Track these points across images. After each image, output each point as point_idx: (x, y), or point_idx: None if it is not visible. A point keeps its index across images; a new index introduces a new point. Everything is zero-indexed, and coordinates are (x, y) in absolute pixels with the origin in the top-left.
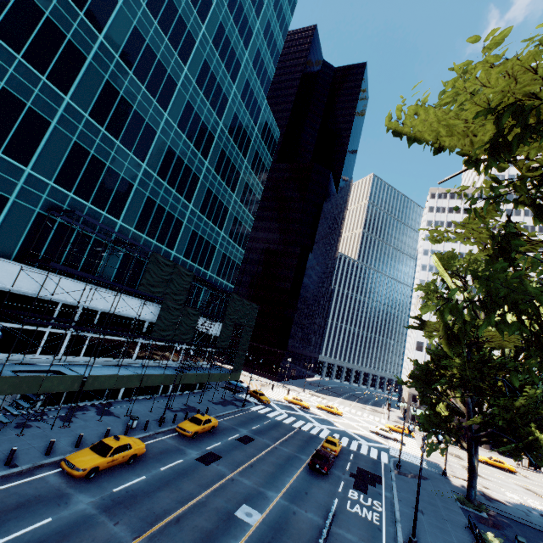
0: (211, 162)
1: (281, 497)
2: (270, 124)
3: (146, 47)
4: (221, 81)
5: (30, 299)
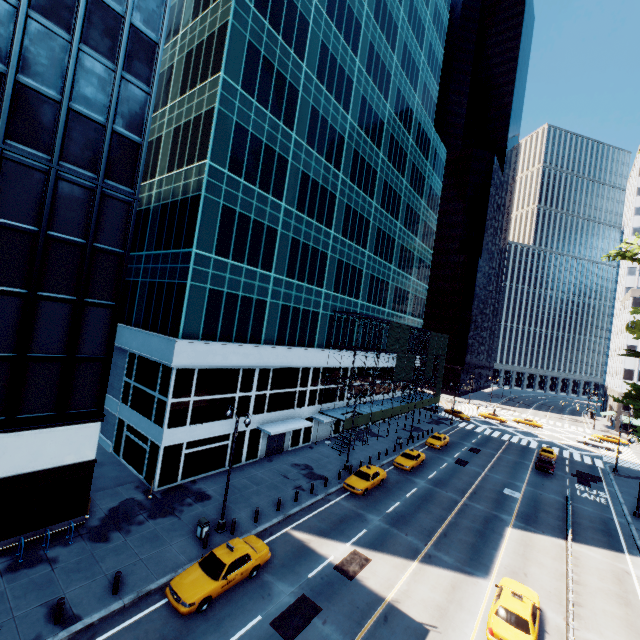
0: (401, 220)
1: (526, 486)
2: (437, 149)
3: (360, 158)
4: (402, 141)
5: (331, 369)
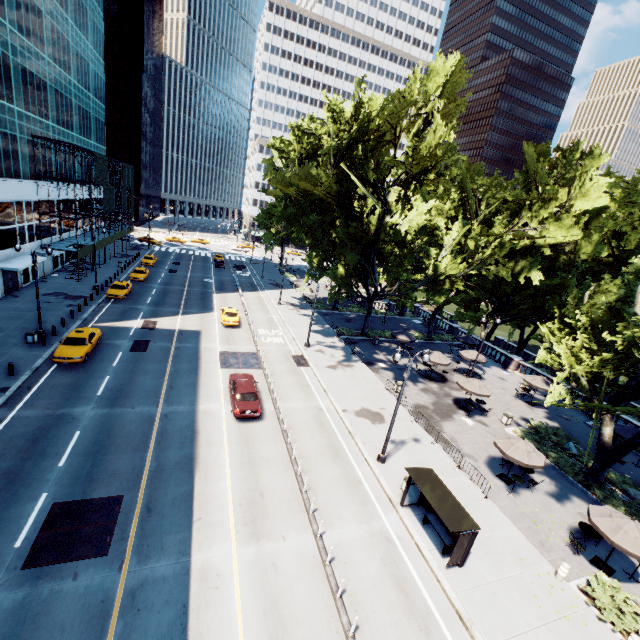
0: (71, 15)
1: (214, 276)
2: None
3: None
4: None
5: (40, 202)
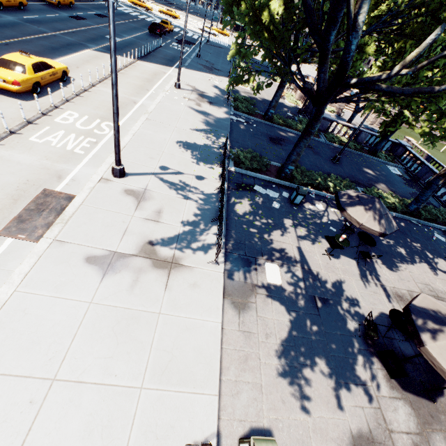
0: None
1: (131, 38)
2: None
3: None
4: None
5: None
